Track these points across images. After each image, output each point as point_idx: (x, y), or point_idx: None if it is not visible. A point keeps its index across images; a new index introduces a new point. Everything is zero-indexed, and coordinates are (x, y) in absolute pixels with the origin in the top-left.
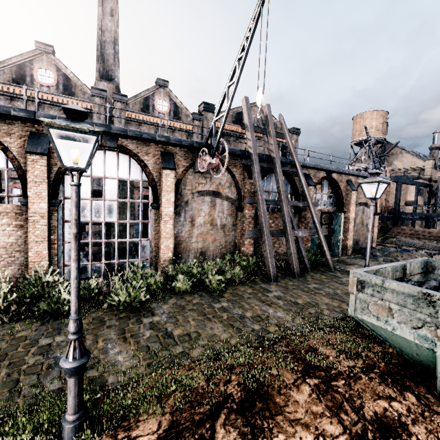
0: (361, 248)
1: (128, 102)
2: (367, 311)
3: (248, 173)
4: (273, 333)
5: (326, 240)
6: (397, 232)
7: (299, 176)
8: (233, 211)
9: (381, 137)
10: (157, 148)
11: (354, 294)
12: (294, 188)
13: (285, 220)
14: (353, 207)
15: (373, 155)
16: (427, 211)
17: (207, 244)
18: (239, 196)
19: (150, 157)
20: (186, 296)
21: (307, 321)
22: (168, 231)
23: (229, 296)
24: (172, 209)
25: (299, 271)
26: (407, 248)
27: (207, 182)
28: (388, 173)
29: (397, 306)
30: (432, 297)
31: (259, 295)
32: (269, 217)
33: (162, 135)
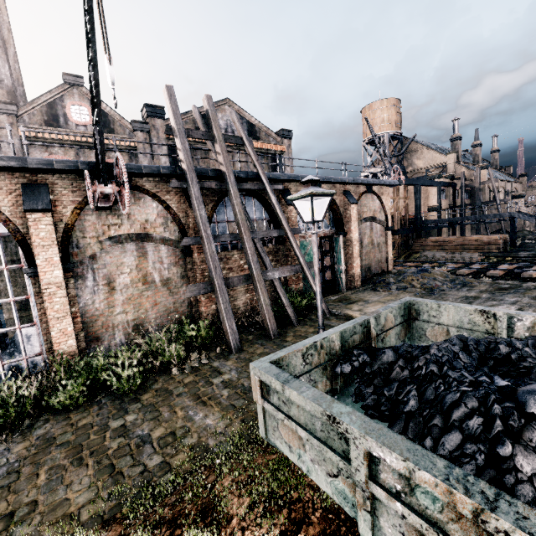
0: (374, 275)
1: (19, 113)
2: (278, 433)
3: (189, 200)
4: (177, 469)
5: (331, 271)
6: (420, 245)
7: (268, 194)
8: (178, 257)
9: (396, 131)
10: (14, 180)
11: (260, 404)
12: (269, 211)
13: (249, 260)
14: (355, 226)
15: (381, 154)
16: (453, 215)
17: (143, 312)
18: (183, 234)
19: (3, 194)
20: (75, 413)
21: (245, 428)
22: (60, 307)
23: (150, 398)
24: (59, 273)
25: (276, 329)
26: (430, 265)
27: (124, 221)
28: (401, 175)
29: (304, 432)
30: (339, 425)
31: (199, 385)
32: (238, 257)
33: (10, 157)
